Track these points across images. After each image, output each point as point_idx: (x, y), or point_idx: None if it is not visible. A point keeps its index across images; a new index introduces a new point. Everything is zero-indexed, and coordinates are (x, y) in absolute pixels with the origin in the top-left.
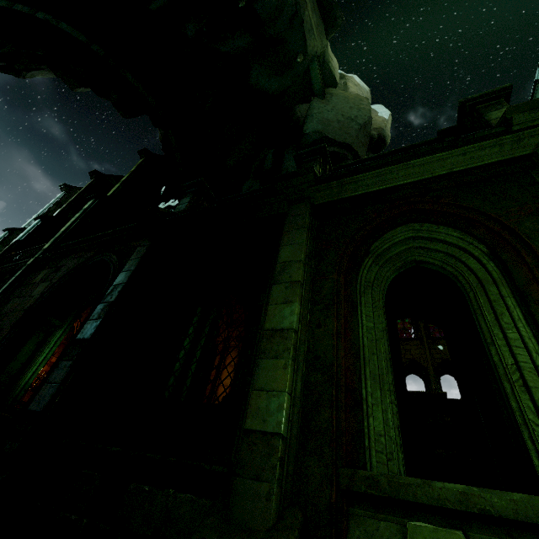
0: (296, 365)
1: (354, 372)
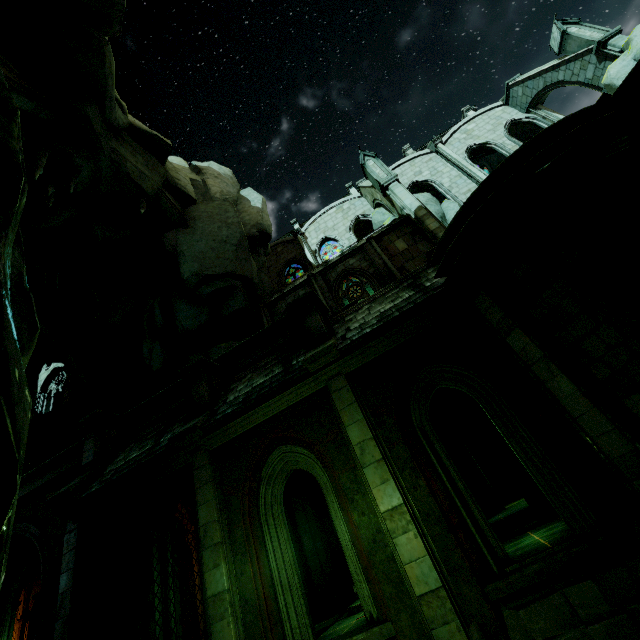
0: (235, 618)
1: (271, 598)
